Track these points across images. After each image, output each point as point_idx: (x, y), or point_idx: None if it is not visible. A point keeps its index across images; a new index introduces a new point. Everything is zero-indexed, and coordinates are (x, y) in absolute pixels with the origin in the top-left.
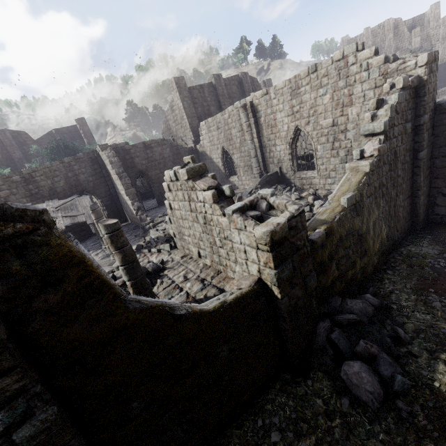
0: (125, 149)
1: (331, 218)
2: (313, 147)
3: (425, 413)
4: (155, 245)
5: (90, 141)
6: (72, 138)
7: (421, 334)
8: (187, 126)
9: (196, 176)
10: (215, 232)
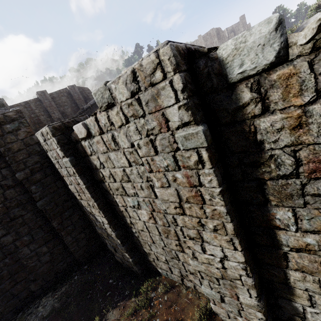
0: None
1: None
2: None
3: None
4: None
5: None
6: None
7: None
8: None
9: None
10: None
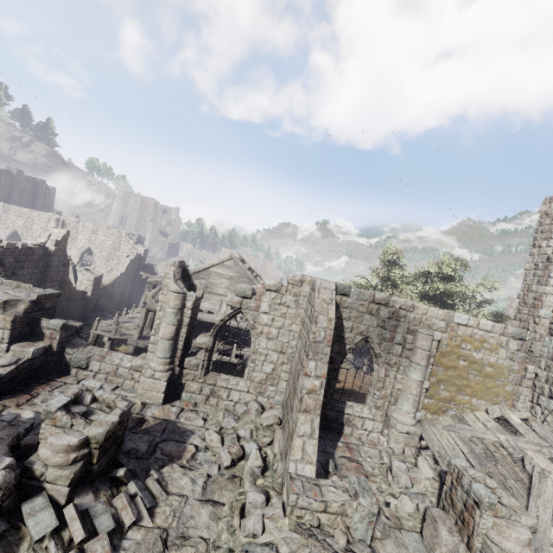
0: None
1: (105, 284)
2: (95, 260)
3: None
4: None
5: None
6: None
7: None
8: None
9: None
10: None
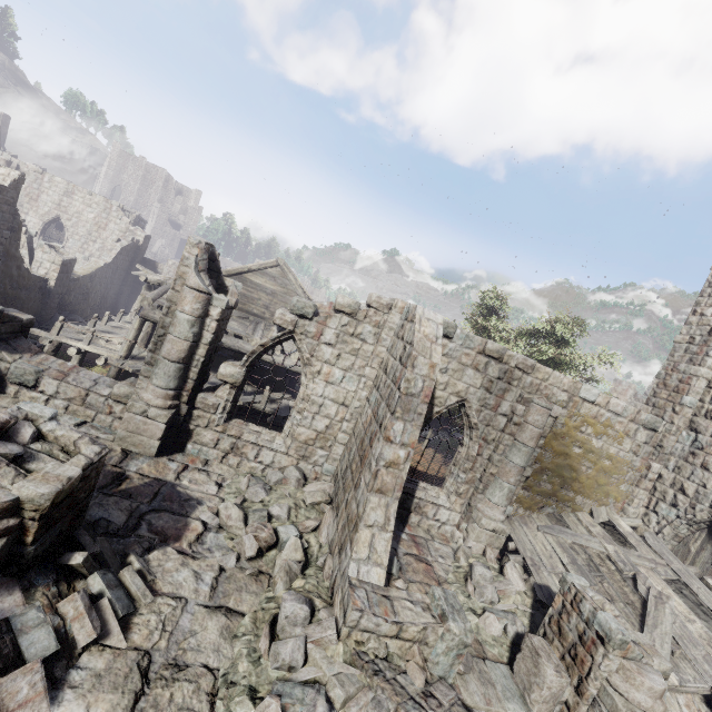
0: None
1: (79, 275)
2: (66, 237)
3: None
4: None
5: None
6: None
7: None
8: None
9: None
10: None
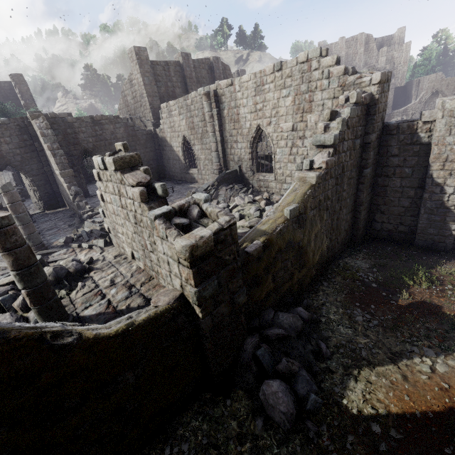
0: (67, 121)
1: (271, 229)
2: (272, 149)
3: (330, 433)
4: (87, 240)
5: (28, 105)
6: (4, 97)
7: (341, 348)
8: (147, 106)
9: (126, 168)
10: (146, 235)
